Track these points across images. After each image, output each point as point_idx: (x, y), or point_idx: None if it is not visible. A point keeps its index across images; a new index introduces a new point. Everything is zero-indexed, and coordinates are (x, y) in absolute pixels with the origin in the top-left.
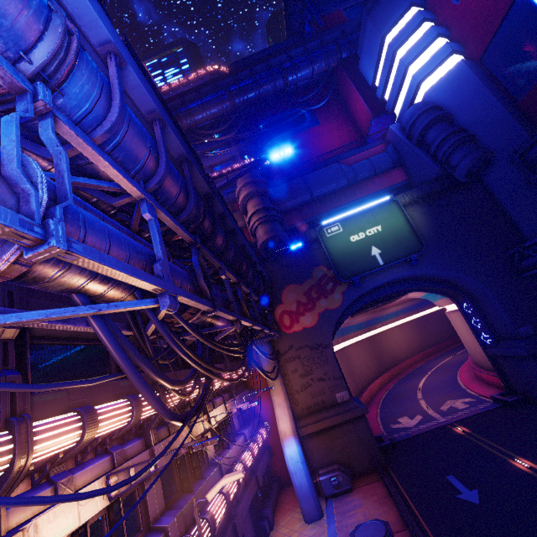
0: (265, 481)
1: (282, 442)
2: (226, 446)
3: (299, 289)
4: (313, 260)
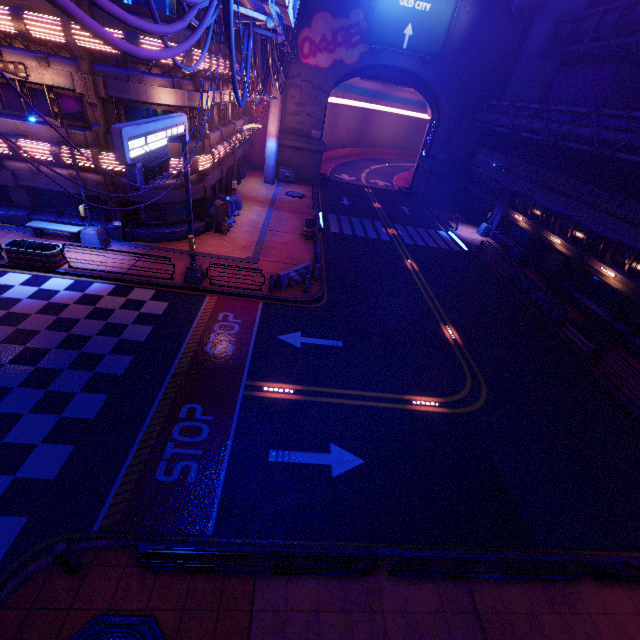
0: (245, 157)
1: (267, 138)
2: (235, 119)
3: (331, 24)
4: None
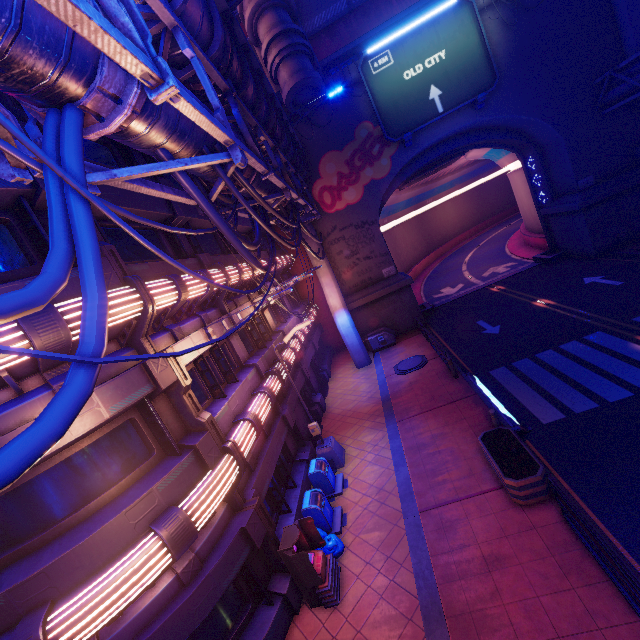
0: (320, 348)
1: (333, 315)
2: (284, 322)
3: (340, 158)
4: (355, 114)
